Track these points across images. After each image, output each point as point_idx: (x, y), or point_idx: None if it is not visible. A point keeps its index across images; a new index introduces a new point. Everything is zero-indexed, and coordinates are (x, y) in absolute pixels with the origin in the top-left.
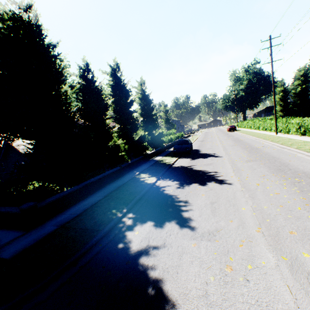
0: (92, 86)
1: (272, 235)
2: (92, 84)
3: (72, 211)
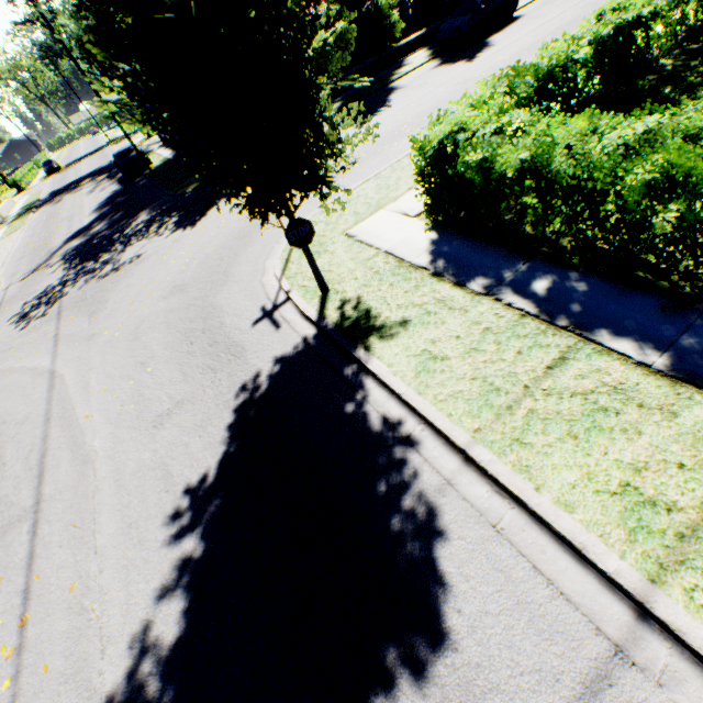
0: None
1: None
2: None
3: None
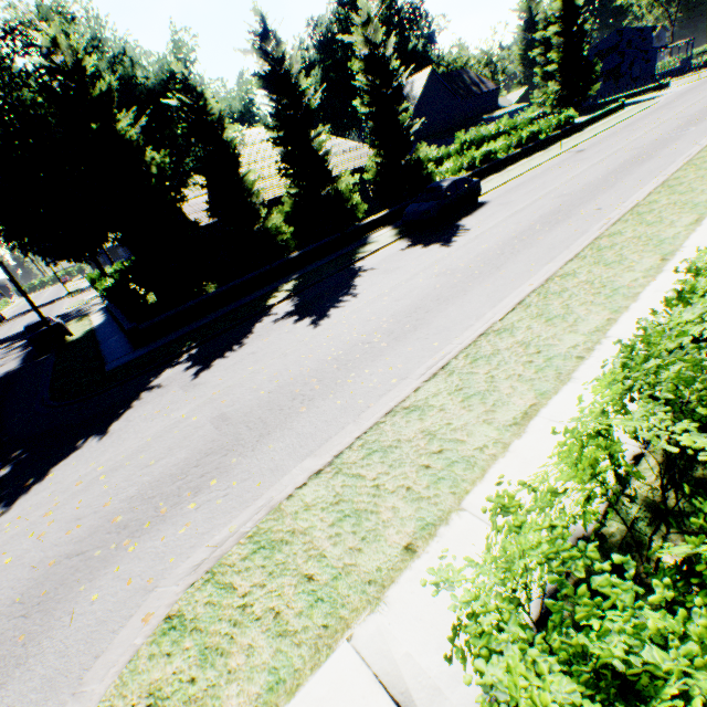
0: (205, 118)
1: (213, 399)
2: (199, 118)
3: (173, 335)
